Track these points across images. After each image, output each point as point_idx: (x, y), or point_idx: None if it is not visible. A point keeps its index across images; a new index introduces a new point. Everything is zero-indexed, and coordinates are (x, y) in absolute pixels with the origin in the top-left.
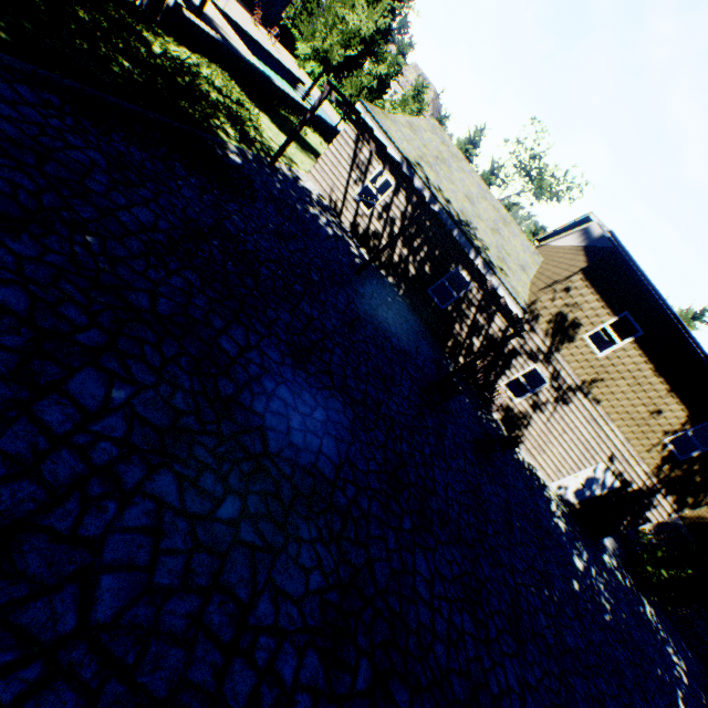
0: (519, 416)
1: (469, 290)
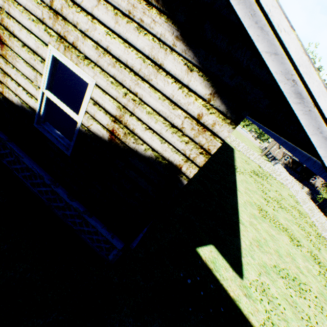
0: (313, 183)
1: None
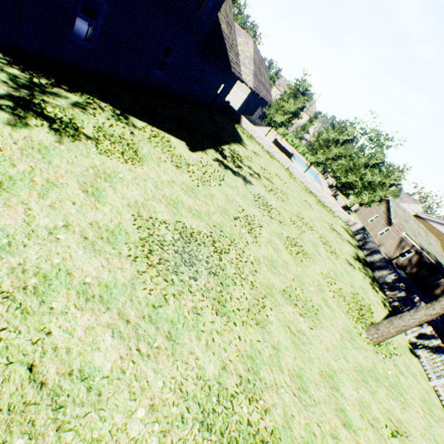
0: None
1: (441, 281)
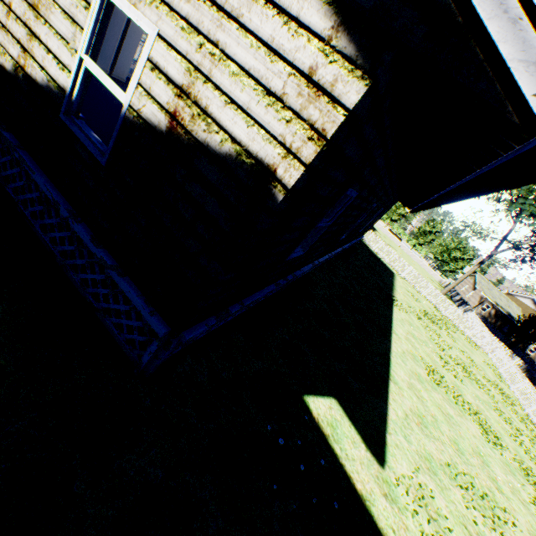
0: (532, 358)
1: None
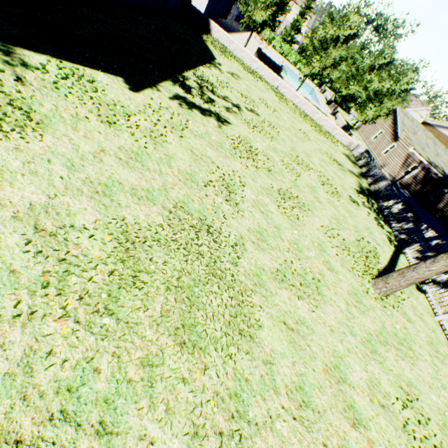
0: None
1: (445, 194)
